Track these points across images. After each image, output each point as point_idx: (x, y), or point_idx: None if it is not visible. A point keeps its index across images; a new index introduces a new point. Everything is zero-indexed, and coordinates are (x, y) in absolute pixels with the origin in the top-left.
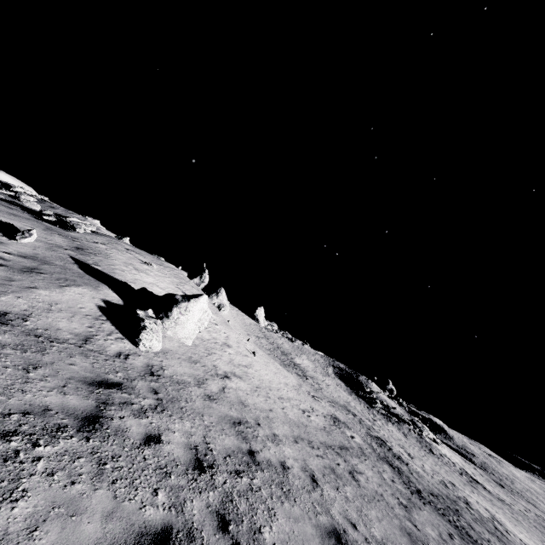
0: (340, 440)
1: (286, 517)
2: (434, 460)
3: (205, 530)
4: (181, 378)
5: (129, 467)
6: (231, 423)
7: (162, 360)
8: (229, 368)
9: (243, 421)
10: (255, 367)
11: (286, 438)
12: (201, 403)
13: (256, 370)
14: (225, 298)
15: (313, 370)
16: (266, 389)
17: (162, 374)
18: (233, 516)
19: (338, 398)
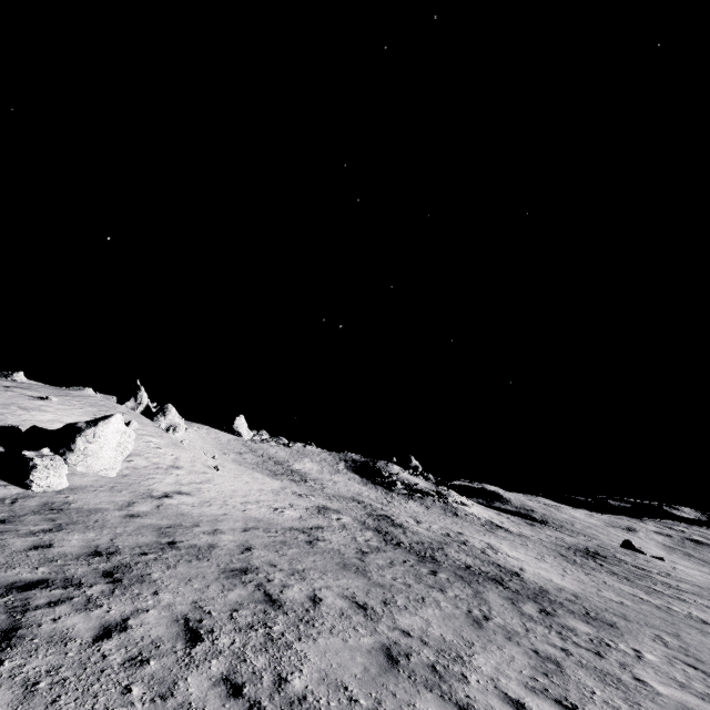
0: (316, 523)
1: (188, 567)
2: (454, 520)
3: (86, 578)
4: (96, 507)
5: (8, 561)
6: (155, 529)
7: (68, 496)
8: (173, 488)
9: (176, 525)
10: (216, 481)
11: (232, 530)
12: (118, 520)
13: (217, 483)
14: (176, 416)
15: (319, 472)
16: (226, 498)
17: (67, 507)
18: (123, 571)
19: (346, 492)
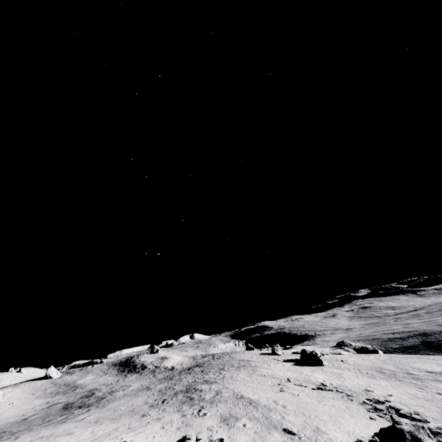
0: (38, 413)
1: None
2: (143, 377)
3: None
4: None
5: None
6: None
7: None
8: None
9: None
10: (3, 415)
11: None
12: None
13: (2, 416)
14: None
15: (92, 379)
16: (1, 420)
17: None
18: None
19: (95, 387)
